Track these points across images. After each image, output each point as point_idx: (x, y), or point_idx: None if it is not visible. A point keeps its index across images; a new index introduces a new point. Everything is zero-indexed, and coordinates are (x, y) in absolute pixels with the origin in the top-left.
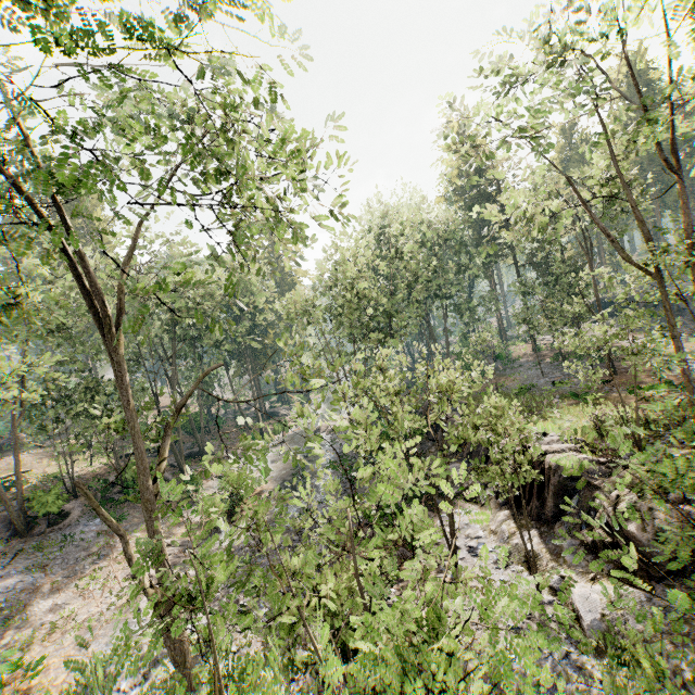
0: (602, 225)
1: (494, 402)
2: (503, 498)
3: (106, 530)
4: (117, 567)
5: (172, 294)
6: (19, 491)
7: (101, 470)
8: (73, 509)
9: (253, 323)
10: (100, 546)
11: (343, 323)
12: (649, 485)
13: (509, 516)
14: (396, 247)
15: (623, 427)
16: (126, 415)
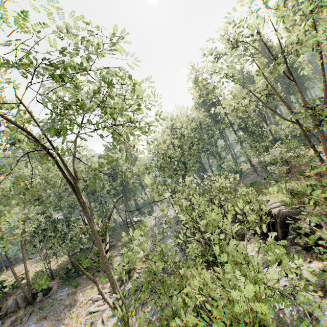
0: (267, 107)
1: (243, 189)
2: (257, 235)
3: (72, 292)
4: (81, 309)
5: (85, 173)
6: (27, 281)
7: (62, 264)
8: (53, 285)
9: (122, 179)
10: (70, 301)
11: (165, 170)
12: (321, 213)
13: (262, 242)
14: (180, 133)
15: (303, 183)
16: (91, 224)
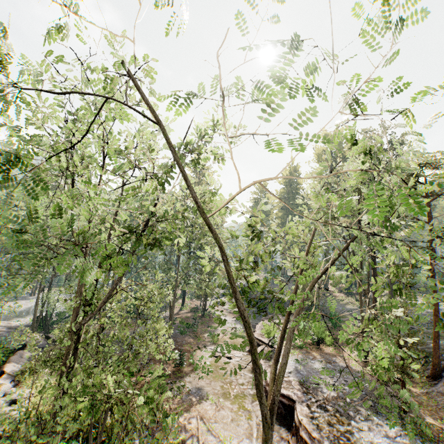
0: None
1: None
2: None
3: None
4: None
5: None
6: None
7: None
8: None
9: None
10: None
11: None
12: None
13: None
14: None
15: None
16: None
